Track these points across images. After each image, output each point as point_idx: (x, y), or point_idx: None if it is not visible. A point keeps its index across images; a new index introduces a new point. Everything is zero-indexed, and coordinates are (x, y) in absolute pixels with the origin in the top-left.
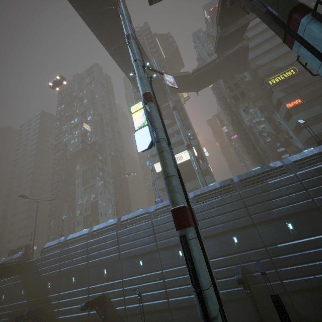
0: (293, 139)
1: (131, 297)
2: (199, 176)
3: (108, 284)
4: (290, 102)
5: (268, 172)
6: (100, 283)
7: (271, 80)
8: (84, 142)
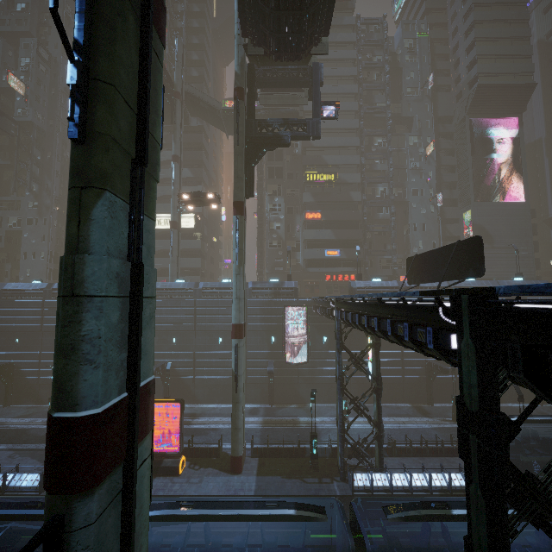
0: (299, 251)
1: (49, 370)
2: (172, 266)
3: (20, 353)
4: (312, 213)
5: (230, 289)
6: (8, 351)
7: (310, 175)
8: (6, 116)
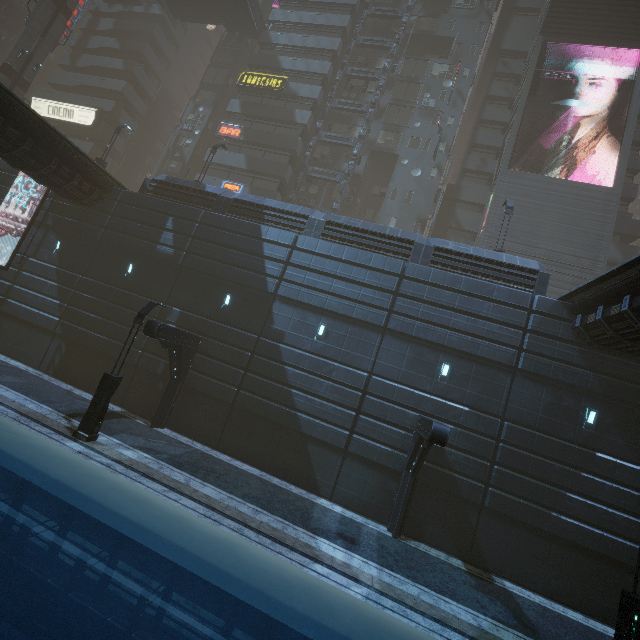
0: None
1: None
2: None
3: None
4: (230, 127)
5: None
6: None
7: (249, 76)
8: None
